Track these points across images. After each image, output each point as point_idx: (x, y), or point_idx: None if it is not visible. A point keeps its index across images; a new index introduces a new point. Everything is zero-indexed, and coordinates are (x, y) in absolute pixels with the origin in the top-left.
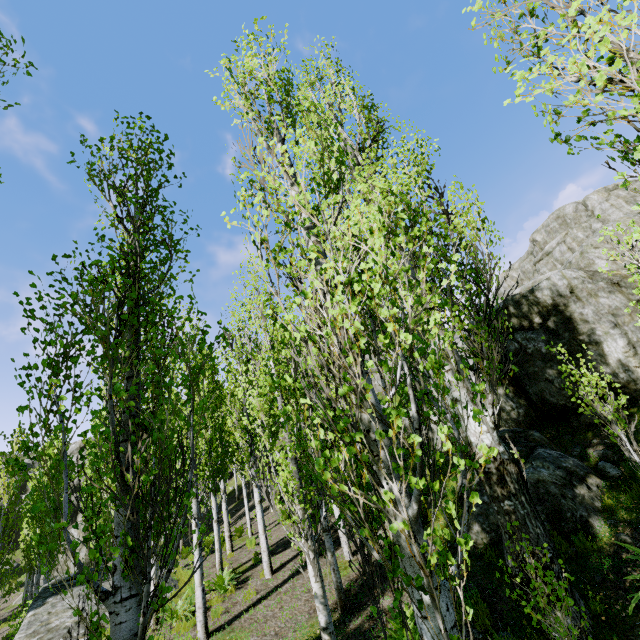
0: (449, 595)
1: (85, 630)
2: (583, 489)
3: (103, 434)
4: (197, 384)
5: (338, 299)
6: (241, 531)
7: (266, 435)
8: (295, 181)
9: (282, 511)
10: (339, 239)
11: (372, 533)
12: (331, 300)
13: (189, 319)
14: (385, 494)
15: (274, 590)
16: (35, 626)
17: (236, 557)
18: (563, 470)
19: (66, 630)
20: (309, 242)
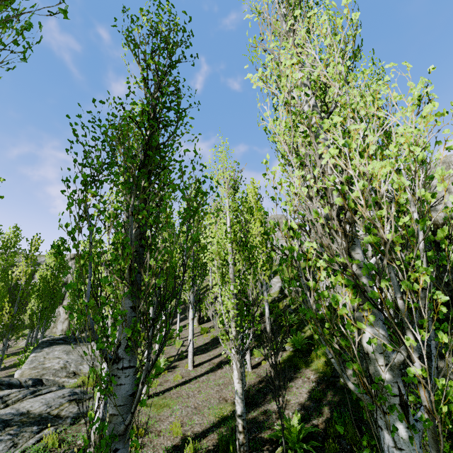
0: (419, 434)
1: (92, 382)
2: (442, 364)
3: (113, 244)
4: (193, 220)
5: (387, 152)
6: (172, 335)
7: (219, 273)
8: (303, 66)
9: (202, 328)
10: (364, 109)
11: (342, 366)
12: (351, 161)
13: (193, 168)
14: (406, 340)
15: (194, 378)
16: (35, 363)
17: (168, 351)
18: (428, 347)
19: (55, 371)
20: (313, 118)
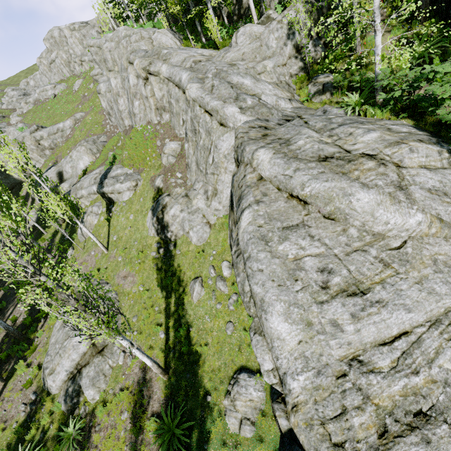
0: None
1: None
2: None
3: None
4: None
5: None
6: None
7: None
8: None
9: None
10: None
11: None
12: None
13: None
14: None
15: None
16: None
17: None
18: None
19: None
20: None
